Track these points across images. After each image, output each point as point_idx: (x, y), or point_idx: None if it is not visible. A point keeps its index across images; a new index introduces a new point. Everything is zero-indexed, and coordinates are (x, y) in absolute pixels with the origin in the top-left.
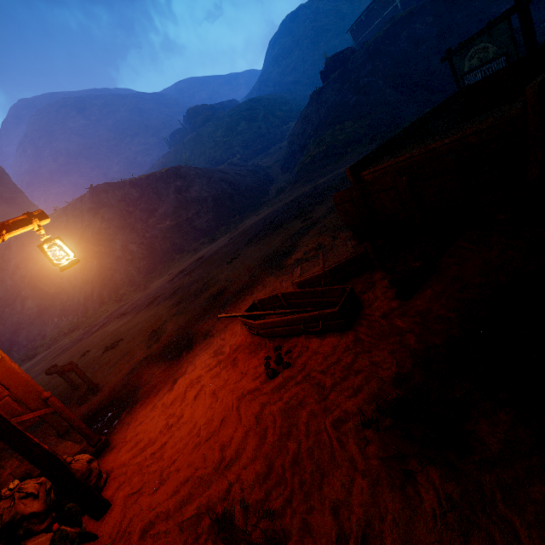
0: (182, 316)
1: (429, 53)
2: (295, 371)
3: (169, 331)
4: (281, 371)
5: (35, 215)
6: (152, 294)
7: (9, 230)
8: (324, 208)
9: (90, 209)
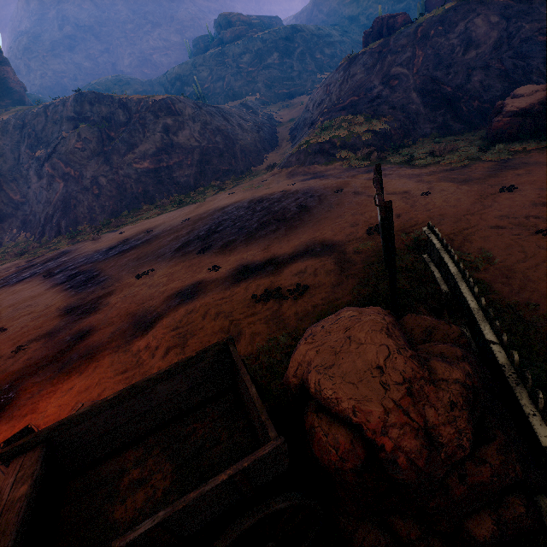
0: (45, 345)
1: (475, 64)
2: None
3: (19, 364)
4: None
5: None
6: (85, 259)
7: None
8: (237, 260)
9: (71, 119)
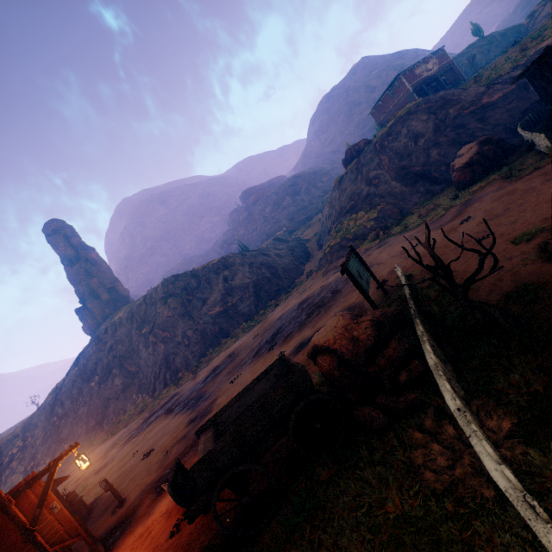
0: (184, 442)
1: (427, 146)
2: (177, 537)
3: (171, 458)
4: (175, 534)
5: (74, 445)
6: (191, 391)
7: (63, 458)
8: (295, 342)
9: (162, 299)
